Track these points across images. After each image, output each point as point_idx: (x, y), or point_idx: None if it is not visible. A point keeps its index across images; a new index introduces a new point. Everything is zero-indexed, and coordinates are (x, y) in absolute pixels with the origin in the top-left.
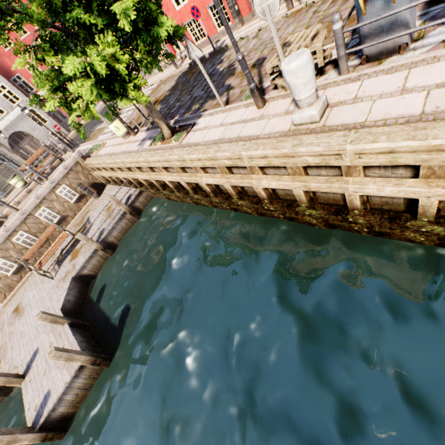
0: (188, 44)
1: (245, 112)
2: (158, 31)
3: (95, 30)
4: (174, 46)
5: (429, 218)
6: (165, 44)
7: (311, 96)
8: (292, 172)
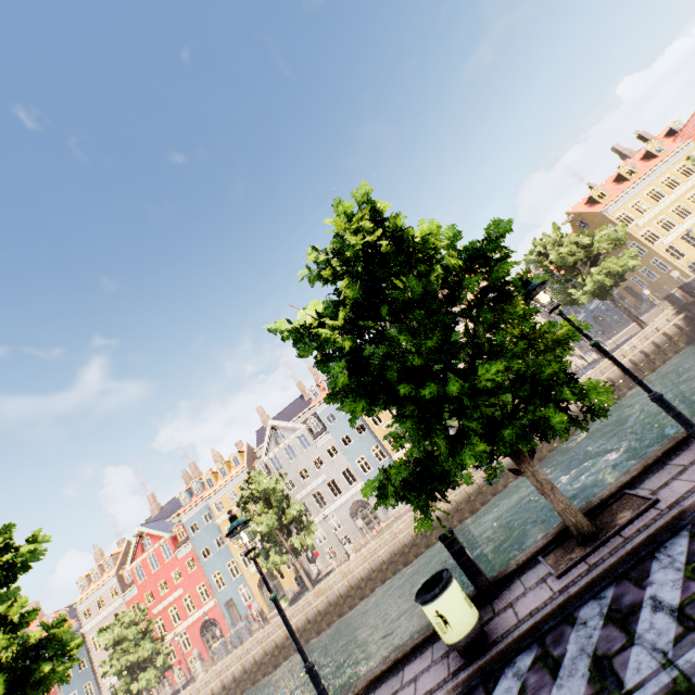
0: (174, 667)
1: (189, 687)
2: (166, 664)
3: (145, 668)
4: (162, 688)
5: (222, 689)
6: (158, 684)
7: (202, 670)
8: (197, 693)
